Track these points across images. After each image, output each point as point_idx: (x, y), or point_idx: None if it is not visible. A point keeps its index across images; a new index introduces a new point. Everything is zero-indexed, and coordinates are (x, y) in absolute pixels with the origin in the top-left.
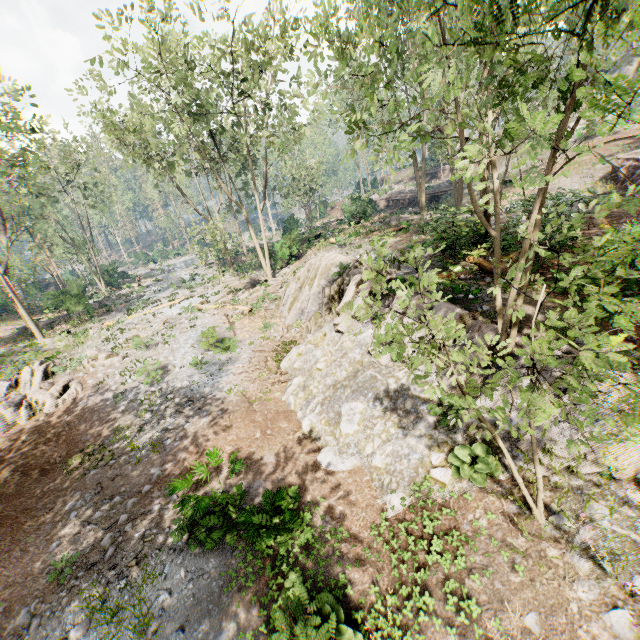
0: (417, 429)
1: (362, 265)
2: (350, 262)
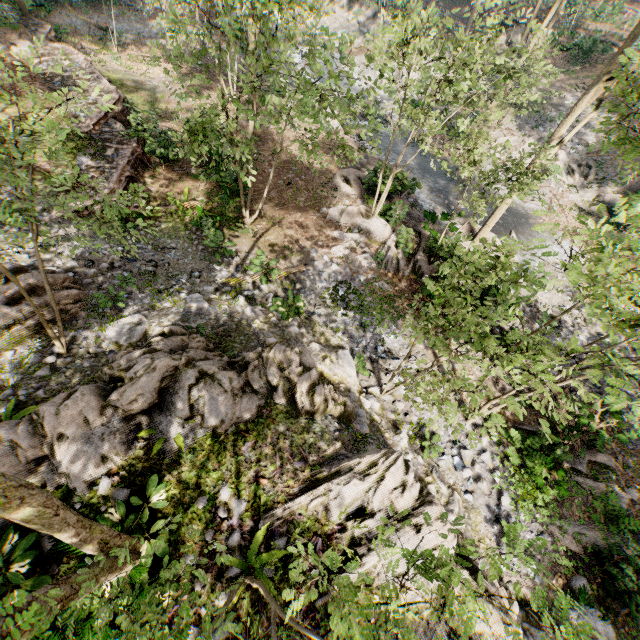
0: (359, 39)
1: None
2: None
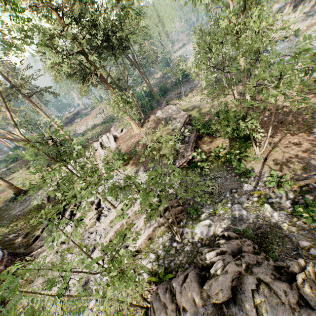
0: (307, 20)
1: (288, 3)
2: (281, 6)
